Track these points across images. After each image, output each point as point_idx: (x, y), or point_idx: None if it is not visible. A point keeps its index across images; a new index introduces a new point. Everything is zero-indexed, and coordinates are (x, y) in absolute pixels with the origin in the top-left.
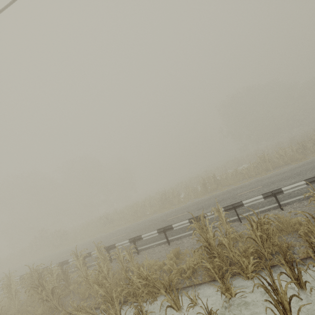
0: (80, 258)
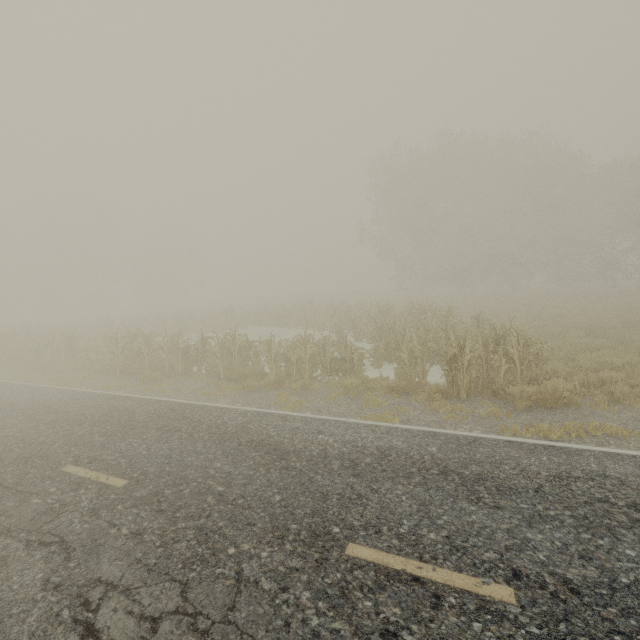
0: None
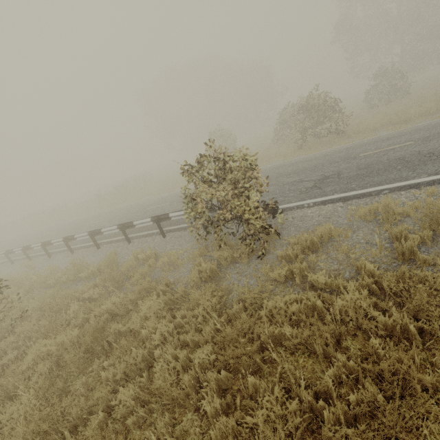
0: None
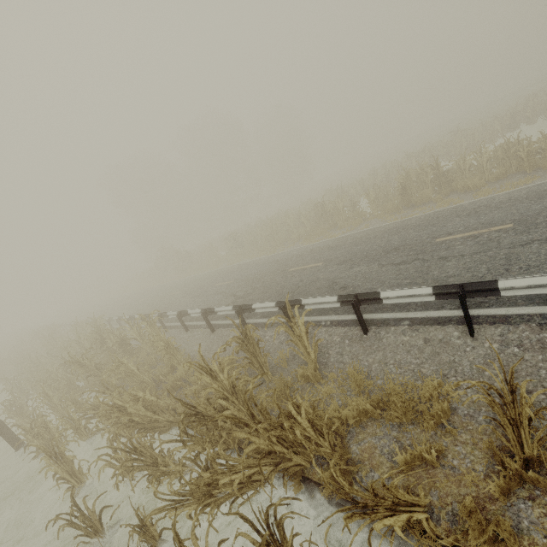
0: (135, 329)
